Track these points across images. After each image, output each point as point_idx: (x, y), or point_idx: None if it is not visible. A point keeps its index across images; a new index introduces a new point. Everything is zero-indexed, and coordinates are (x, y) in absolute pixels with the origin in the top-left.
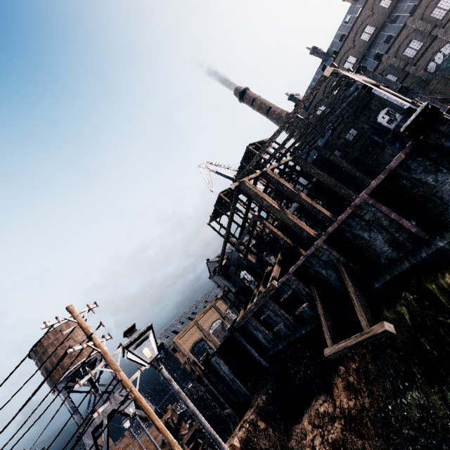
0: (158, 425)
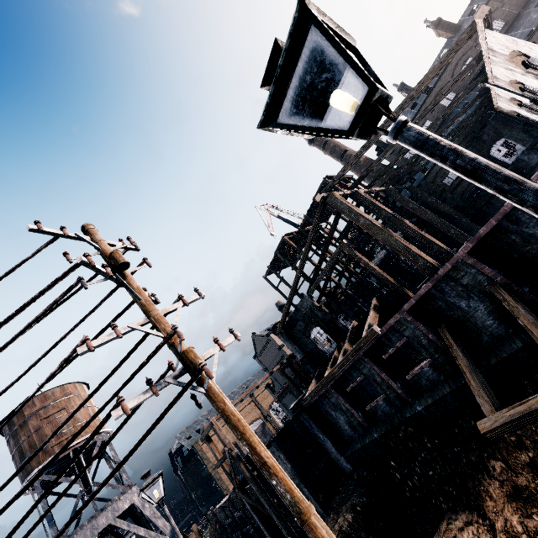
0: (265, 458)
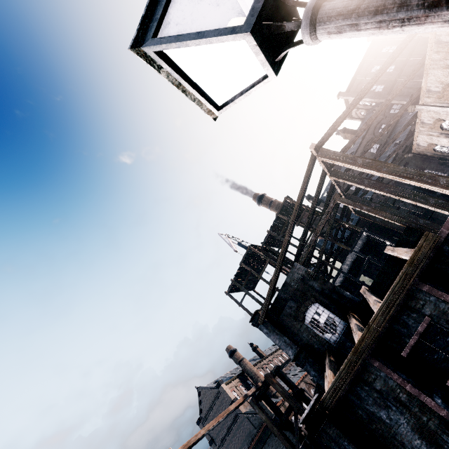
0: None
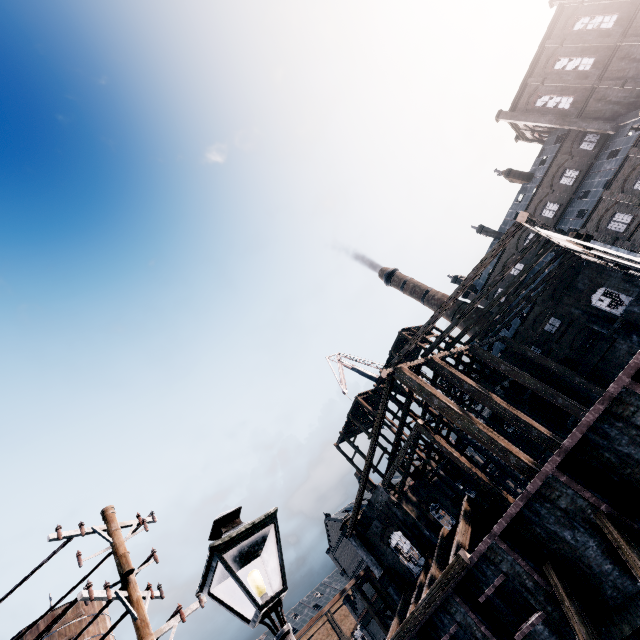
0: None
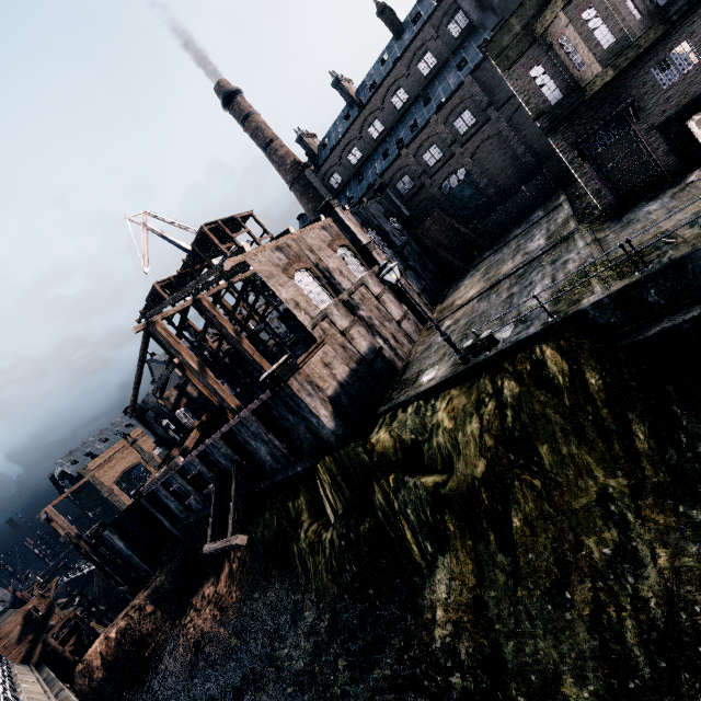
0: None
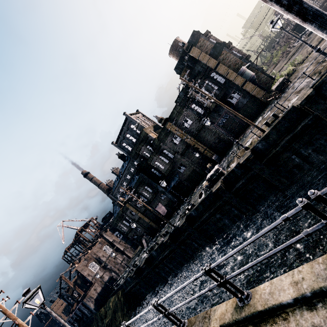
0: None
